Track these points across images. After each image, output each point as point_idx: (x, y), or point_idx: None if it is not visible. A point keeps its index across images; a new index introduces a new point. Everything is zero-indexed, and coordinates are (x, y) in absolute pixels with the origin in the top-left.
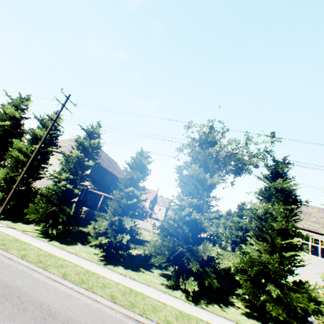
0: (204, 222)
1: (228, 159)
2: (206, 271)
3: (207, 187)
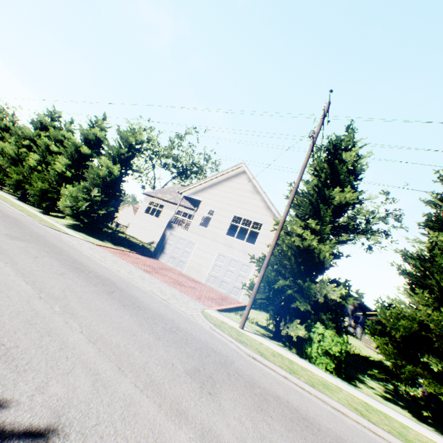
0: (9, 150)
1: (159, 155)
2: (3, 174)
3: (29, 138)
